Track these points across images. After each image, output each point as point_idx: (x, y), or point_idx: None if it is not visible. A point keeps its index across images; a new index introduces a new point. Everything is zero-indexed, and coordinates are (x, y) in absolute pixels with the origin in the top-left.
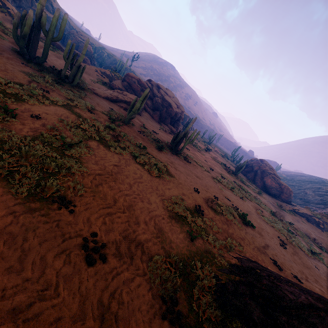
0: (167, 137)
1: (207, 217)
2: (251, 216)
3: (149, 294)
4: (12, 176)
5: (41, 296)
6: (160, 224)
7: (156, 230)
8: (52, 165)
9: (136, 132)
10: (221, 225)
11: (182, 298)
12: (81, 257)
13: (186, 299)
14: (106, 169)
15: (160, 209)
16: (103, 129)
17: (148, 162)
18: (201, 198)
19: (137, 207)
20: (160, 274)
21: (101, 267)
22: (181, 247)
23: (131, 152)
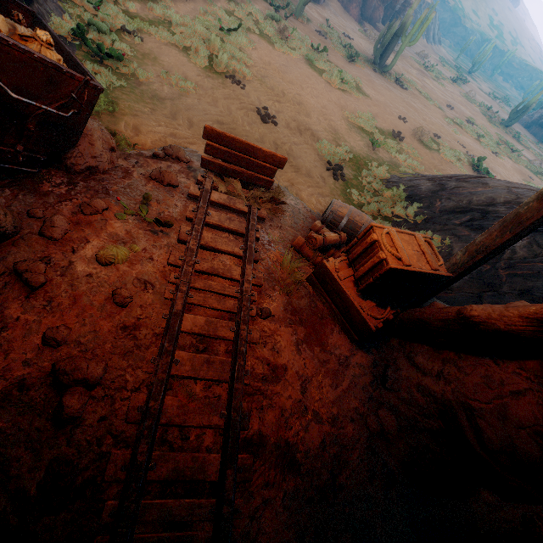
0: (370, 47)
1: (407, 145)
2: (500, 174)
3: (316, 156)
4: (188, 51)
5: (233, 123)
6: (335, 127)
7: (329, 129)
8: (217, 46)
9: (313, 32)
10: (429, 159)
11: (348, 171)
12: (256, 117)
13: (352, 173)
14: (272, 66)
15: (338, 117)
16: (263, 20)
17: (328, 71)
18: (406, 128)
19: (309, 106)
20: (328, 150)
21: (273, 128)
22: (357, 149)
23: (304, 56)
